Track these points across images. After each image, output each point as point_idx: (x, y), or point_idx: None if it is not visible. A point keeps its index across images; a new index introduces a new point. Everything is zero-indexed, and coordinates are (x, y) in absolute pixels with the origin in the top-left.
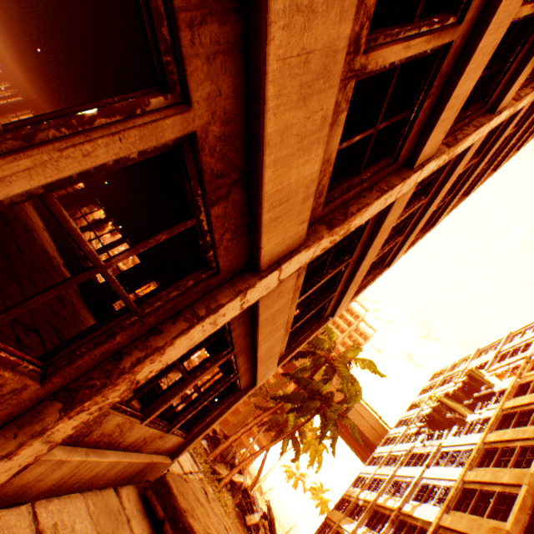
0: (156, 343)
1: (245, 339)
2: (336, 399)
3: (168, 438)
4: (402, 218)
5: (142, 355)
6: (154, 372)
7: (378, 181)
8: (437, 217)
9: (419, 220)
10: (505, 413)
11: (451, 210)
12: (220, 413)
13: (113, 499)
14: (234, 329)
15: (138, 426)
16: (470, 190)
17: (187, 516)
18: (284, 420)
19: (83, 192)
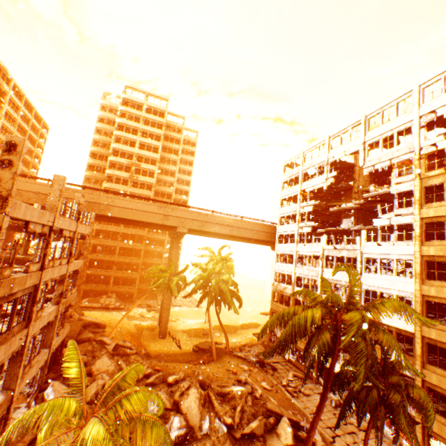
0: None
1: None
2: (230, 232)
3: None
4: None
5: None
6: None
7: None
8: None
9: None
10: (427, 222)
11: None
12: None
13: None
14: None
15: None
16: None
17: None
18: None
19: None
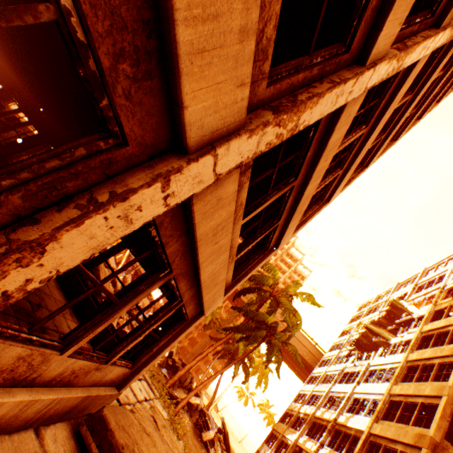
0: (26, 236)
1: (185, 260)
2: (279, 329)
3: (108, 370)
4: (344, 145)
5: (0, 252)
6: (37, 283)
7: (329, 73)
8: (371, 158)
9: (358, 153)
10: (424, 335)
11: (382, 153)
12: (168, 342)
13: (29, 443)
14: (168, 244)
15: (58, 359)
16: (398, 135)
17: (125, 452)
18: (235, 349)
19: (36, 138)
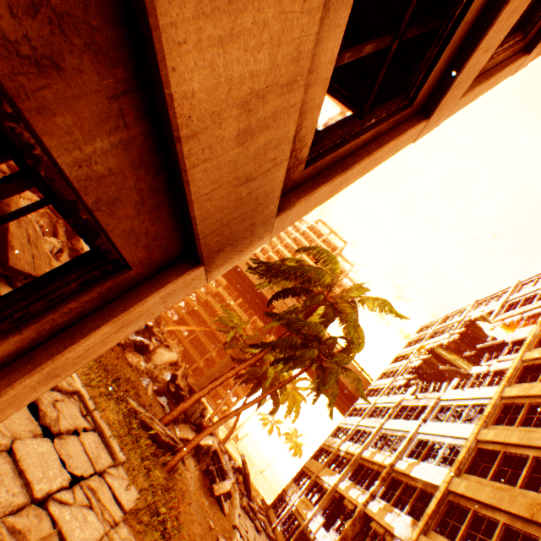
0: None
1: None
2: None
3: None
4: None
5: None
6: None
7: None
8: None
9: None
10: (527, 365)
11: None
12: (29, 360)
13: None
14: None
15: None
16: None
17: None
18: (263, 373)
19: None
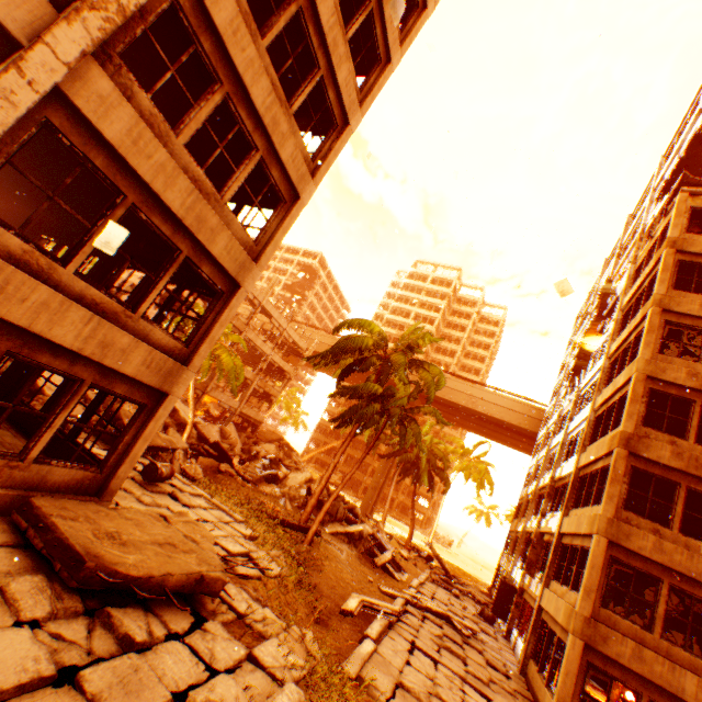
0: None
1: (4, 330)
2: (473, 406)
3: (40, 470)
4: (196, 124)
5: None
6: None
7: None
8: (342, 109)
9: (261, 120)
10: (624, 313)
11: (373, 92)
12: (138, 437)
13: None
14: None
15: None
16: (388, 52)
17: (52, 517)
18: (419, 456)
19: None
